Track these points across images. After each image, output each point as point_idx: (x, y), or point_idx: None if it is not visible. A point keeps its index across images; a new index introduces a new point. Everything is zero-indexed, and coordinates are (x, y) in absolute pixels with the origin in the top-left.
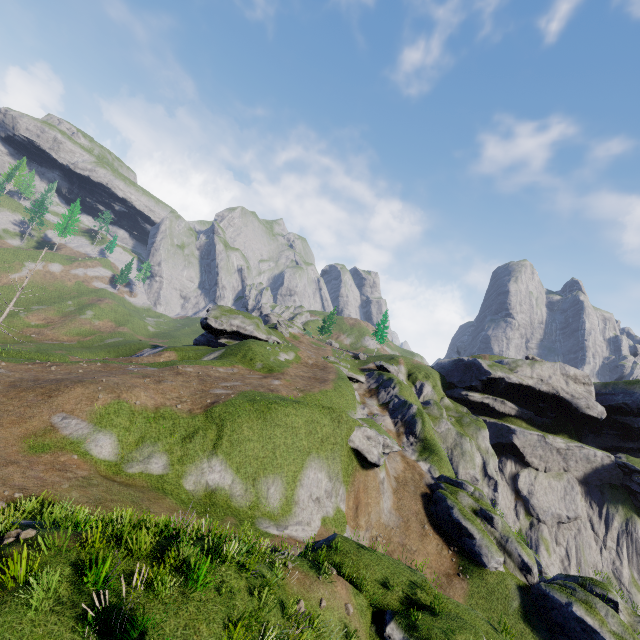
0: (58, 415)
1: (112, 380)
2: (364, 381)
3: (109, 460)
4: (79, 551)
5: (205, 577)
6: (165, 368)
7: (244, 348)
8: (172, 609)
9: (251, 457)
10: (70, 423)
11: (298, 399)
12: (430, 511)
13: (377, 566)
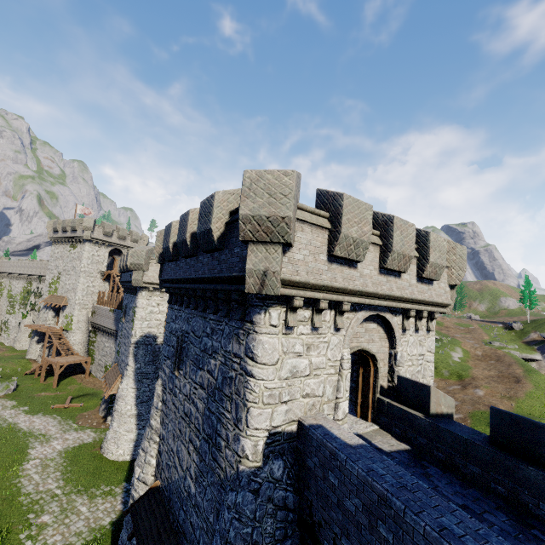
0: None
1: None
2: (540, 359)
3: None
4: None
5: None
6: None
7: None
8: None
9: None
10: None
11: (516, 410)
12: None
13: None
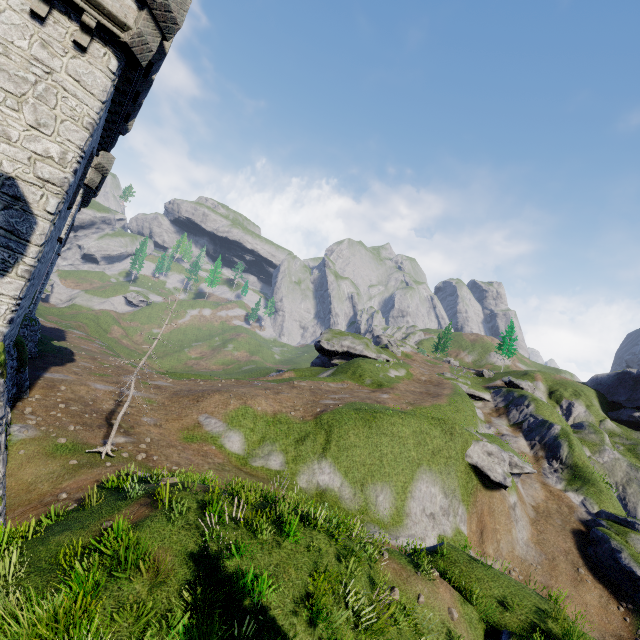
0: (203, 415)
1: (241, 390)
2: (489, 399)
3: (238, 454)
4: (204, 495)
5: (296, 534)
6: (283, 383)
7: (353, 365)
8: (267, 549)
9: (358, 463)
10: (211, 422)
11: (407, 411)
12: (586, 553)
13: (493, 582)
